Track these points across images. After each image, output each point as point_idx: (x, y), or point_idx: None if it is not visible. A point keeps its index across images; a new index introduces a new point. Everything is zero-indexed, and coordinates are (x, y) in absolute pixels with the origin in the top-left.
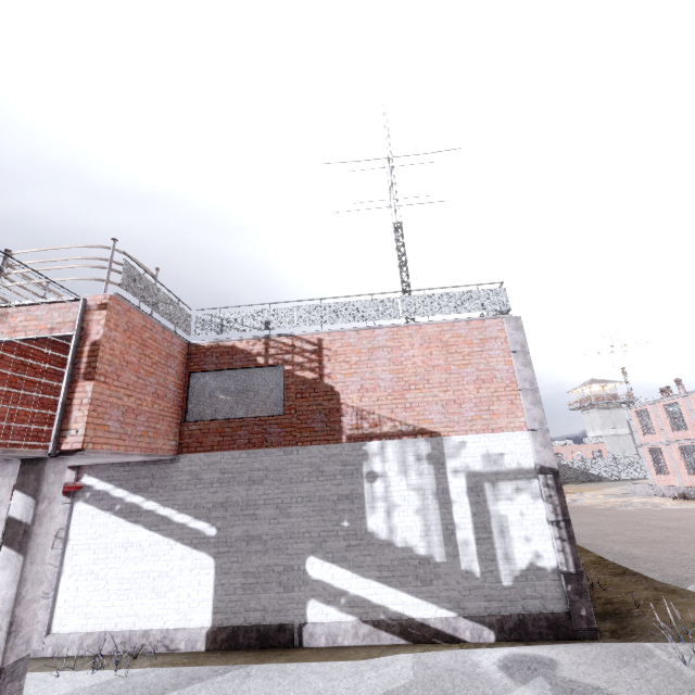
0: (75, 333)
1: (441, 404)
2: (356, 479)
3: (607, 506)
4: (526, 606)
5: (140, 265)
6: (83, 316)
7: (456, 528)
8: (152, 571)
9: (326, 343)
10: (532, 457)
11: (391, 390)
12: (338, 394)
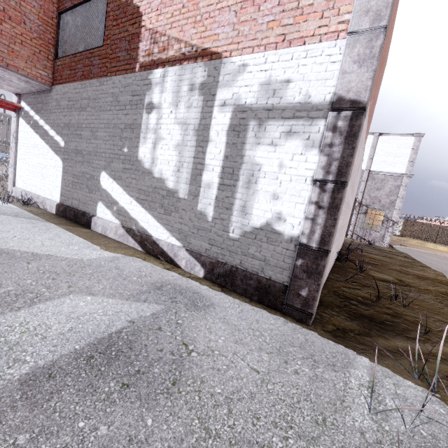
0: None
1: (235, 10)
2: (139, 110)
3: None
4: (244, 262)
5: None
6: None
7: (204, 169)
8: (42, 164)
9: None
10: (333, 85)
11: None
12: (141, 16)
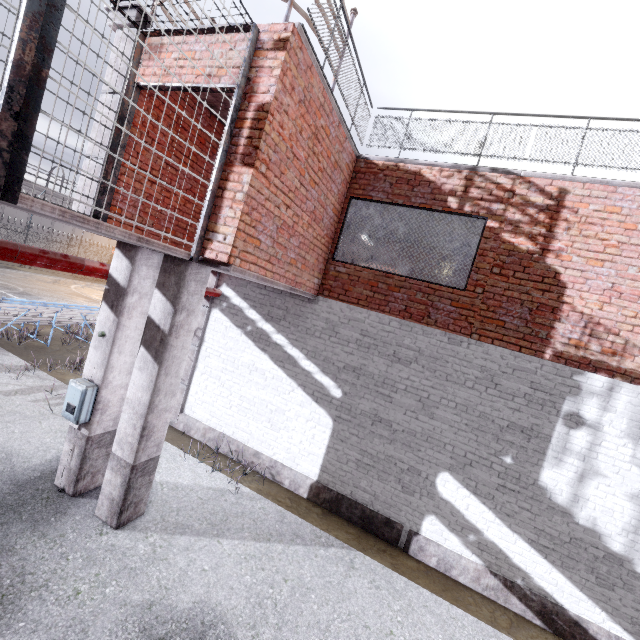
0: (238, 85)
1: None
2: (546, 414)
3: None
4: None
5: None
6: (251, 59)
7: None
8: (271, 403)
9: (572, 199)
10: None
11: None
12: (563, 286)
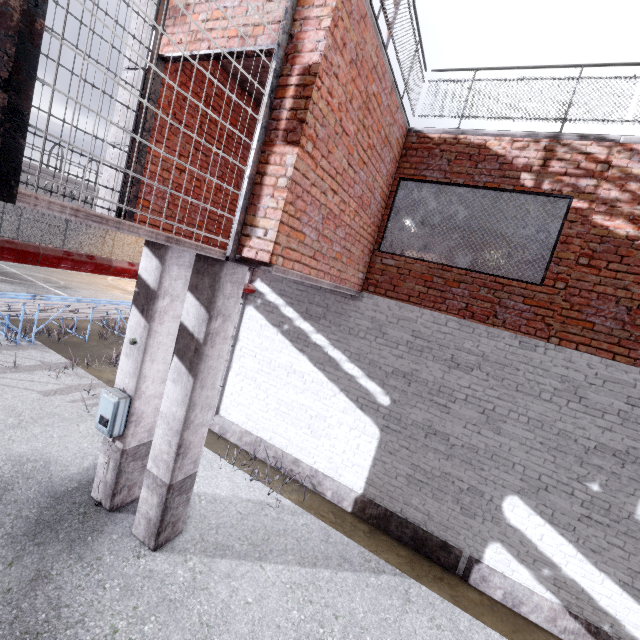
0: (279, 44)
1: None
2: None
3: None
4: None
5: None
6: (293, 9)
7: None
8: (310, 408)
9: None
10: None
11: None
12: None
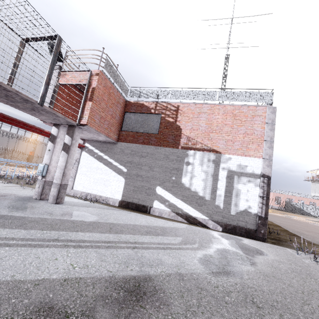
0: (87, 83)
1: (225, 141)
2: (181, 163)
3: (304, 221)
4: (238, 223)
5: (111, 61)
6: (90, 77)
7: (217, 189)
8: (104, 178)
9: (180, 107)
10: (260, 170)
11: (204, 131)
12: (181, 129)
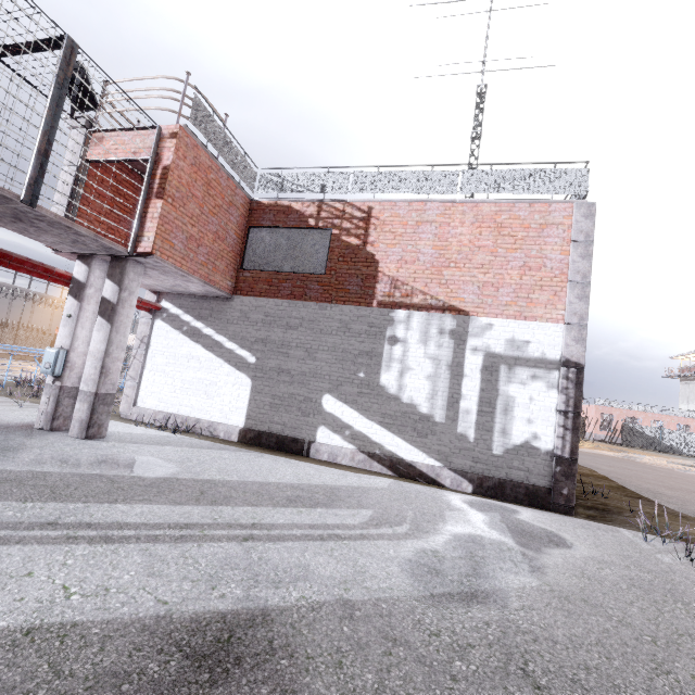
0: (151, 157)
1: (477, 285)
2: (378, 340)
3: (664, 467)
4: (509, 474)
5: (210, 105)
6: (158, 143)
7: (462, 398)
8: (206, 380)
9: (375, 212)
10: (560, 350)
11: (430, 265)
12: (377, 262)
